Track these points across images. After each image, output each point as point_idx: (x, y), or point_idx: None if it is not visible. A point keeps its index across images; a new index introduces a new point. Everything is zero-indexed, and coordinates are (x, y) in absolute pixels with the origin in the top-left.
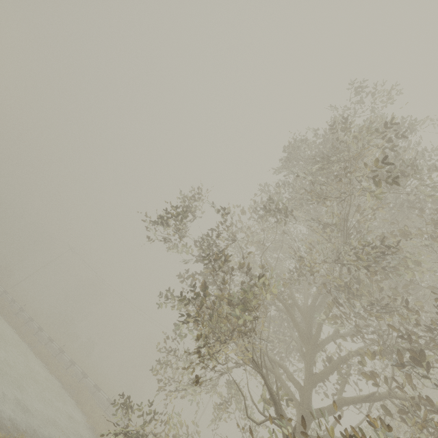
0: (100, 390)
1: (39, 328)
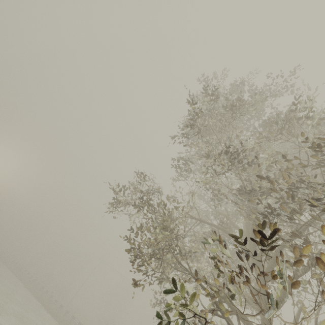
0: None
1: None
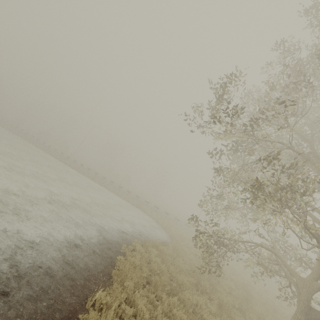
0: (149, 203)
1: (103, 177)
